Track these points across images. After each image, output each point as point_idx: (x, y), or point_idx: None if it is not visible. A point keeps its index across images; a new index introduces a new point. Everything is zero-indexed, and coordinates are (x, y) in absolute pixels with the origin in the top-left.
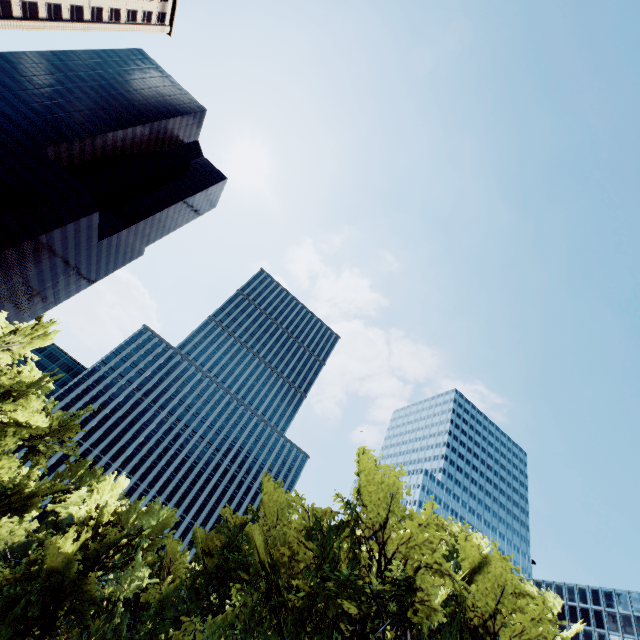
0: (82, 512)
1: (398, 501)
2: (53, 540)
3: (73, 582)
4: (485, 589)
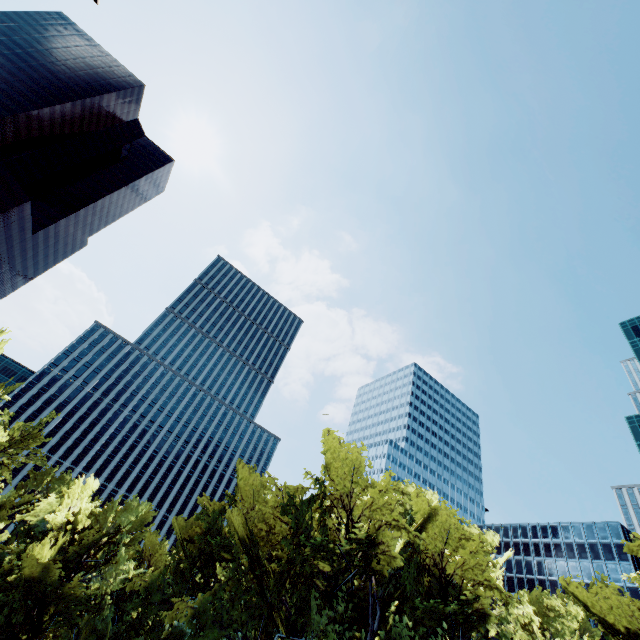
0: (57, 518)
1: (359, 472)
2: (33, 548)
3: (58, 584)
4: (435, 535)
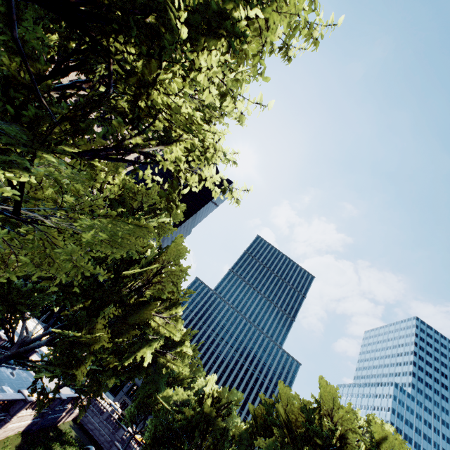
0: (207, 390)
1: (337, 402)
2: (206, 400)
3: (213, 418)
4: (385, 449)
